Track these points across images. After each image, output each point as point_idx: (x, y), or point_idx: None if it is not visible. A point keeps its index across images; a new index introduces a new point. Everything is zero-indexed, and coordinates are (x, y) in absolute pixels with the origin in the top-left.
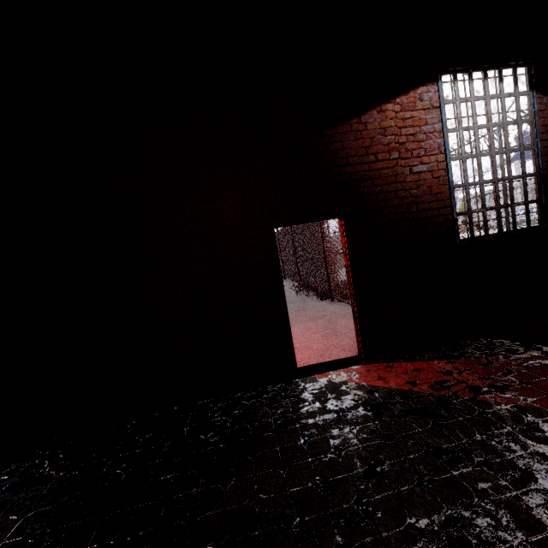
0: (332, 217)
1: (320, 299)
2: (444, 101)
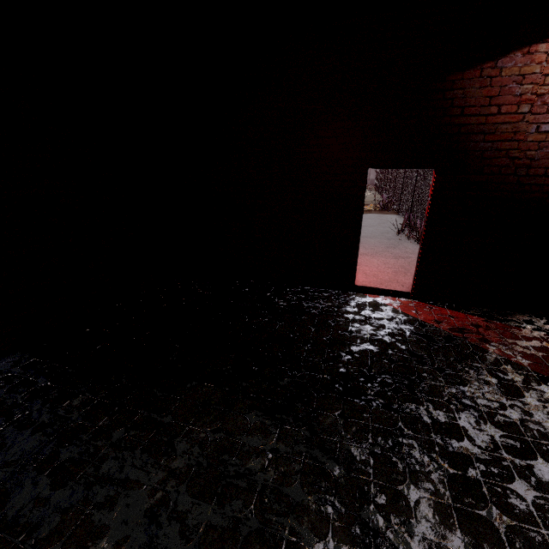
0: (426, 167)
1: (417, 242)
2: None
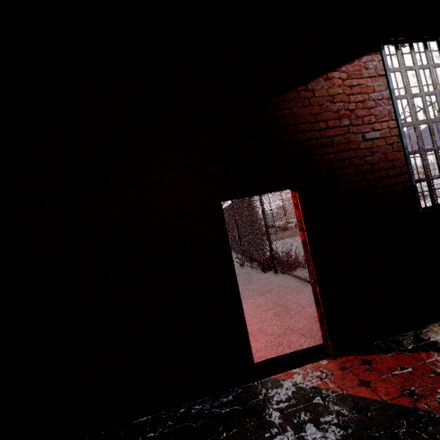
0: (285, 187)
1: (264, 271)
2: (389, 69)
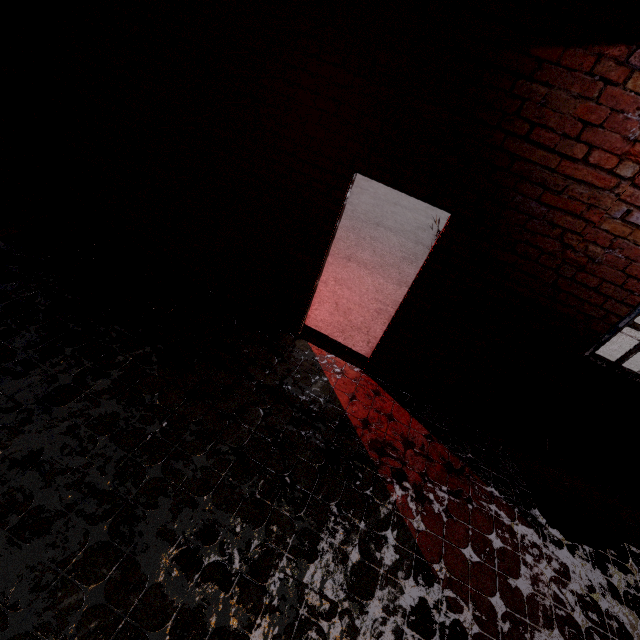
0: (439, 206)
1: None
2: None
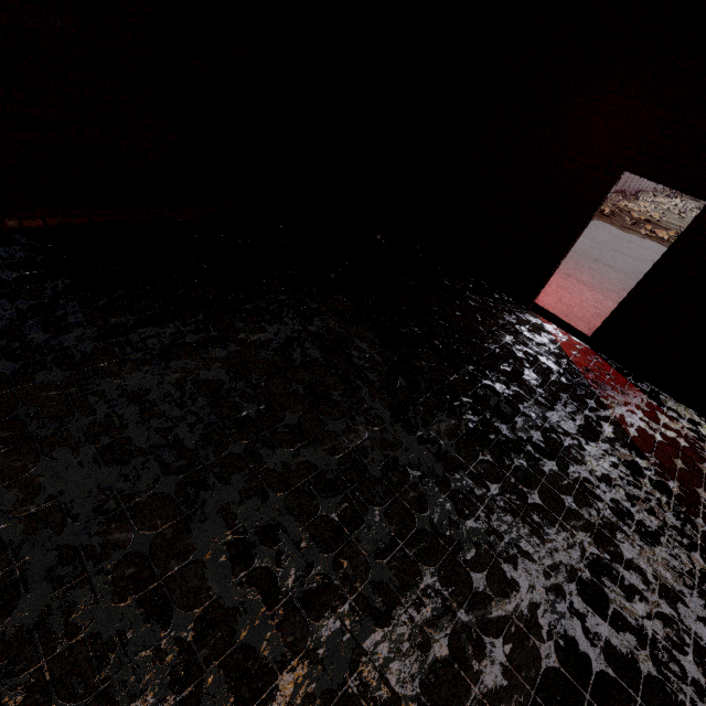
0: (696, 196)
1: None
2: None
